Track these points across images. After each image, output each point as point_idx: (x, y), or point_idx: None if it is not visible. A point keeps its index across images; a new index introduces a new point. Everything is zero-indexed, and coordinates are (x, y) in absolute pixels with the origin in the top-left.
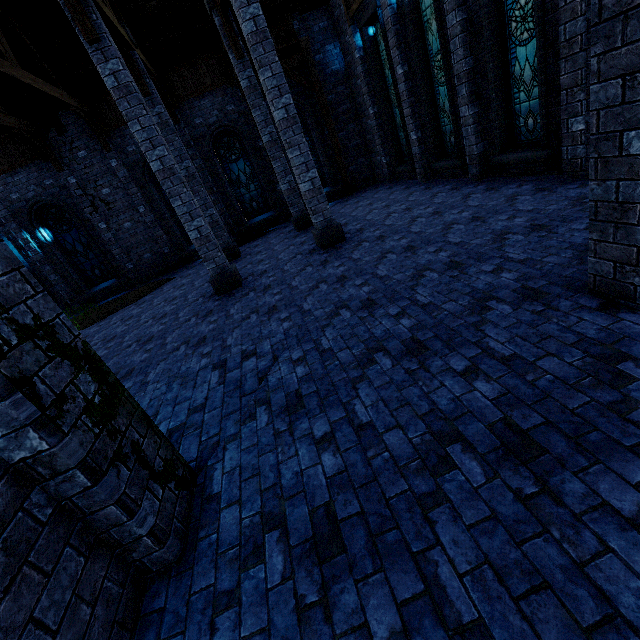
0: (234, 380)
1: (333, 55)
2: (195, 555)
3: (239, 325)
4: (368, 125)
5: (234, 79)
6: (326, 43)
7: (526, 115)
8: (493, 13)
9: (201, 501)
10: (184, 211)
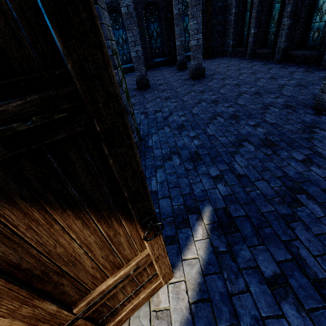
0: (152, 118)
1: None
2: (145, 158)
3: (151, 101)
4: (229, 19)
5: None
6: None
7: (315, 30)
8: None
9: (145, 147)
10: (132, 40)
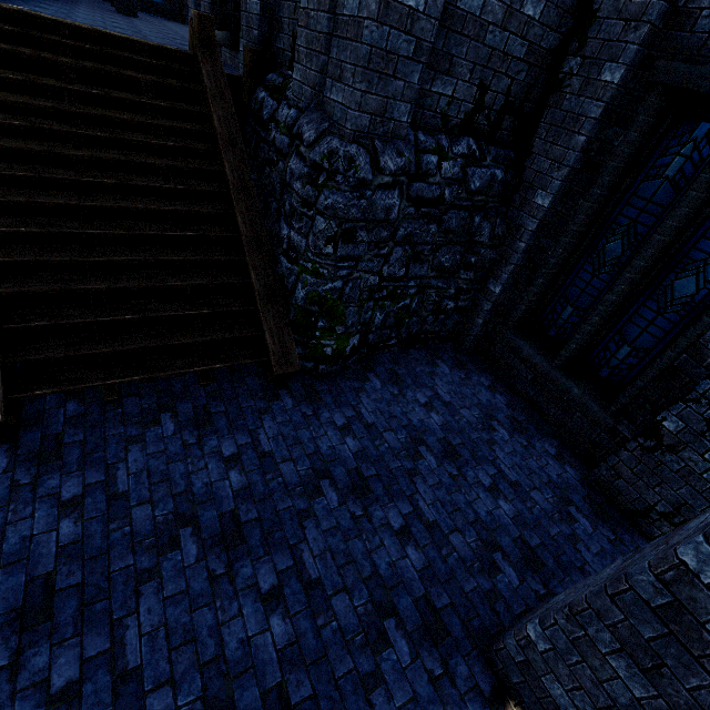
0: None
1: None
2: None
3: None
4: None
5: None
6: None
7: None
8: None
9: None
10: None
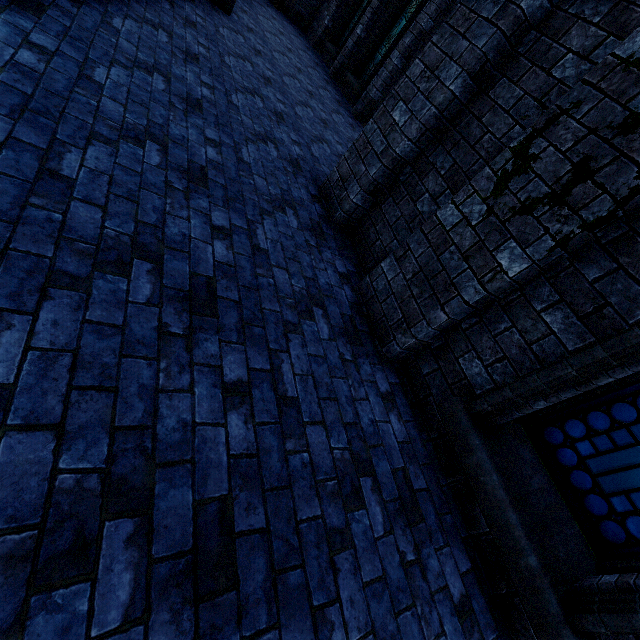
0: None
1: None
2: None
3: None
4: None
5: None
6: None
7: None
8: None
9: None
10: None
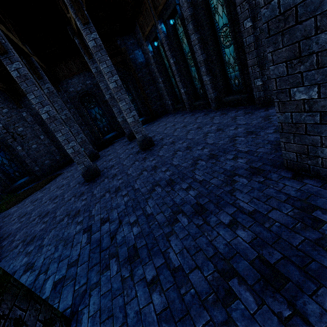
0: (96, 240)
1: (139, 55)
2: None
3: (99, 201)
4: (160, 86)
5: (89, 68)
6: (134, 50)
7: (234, 78)
8: (212, 34)
9: None
10: (63, 138)
